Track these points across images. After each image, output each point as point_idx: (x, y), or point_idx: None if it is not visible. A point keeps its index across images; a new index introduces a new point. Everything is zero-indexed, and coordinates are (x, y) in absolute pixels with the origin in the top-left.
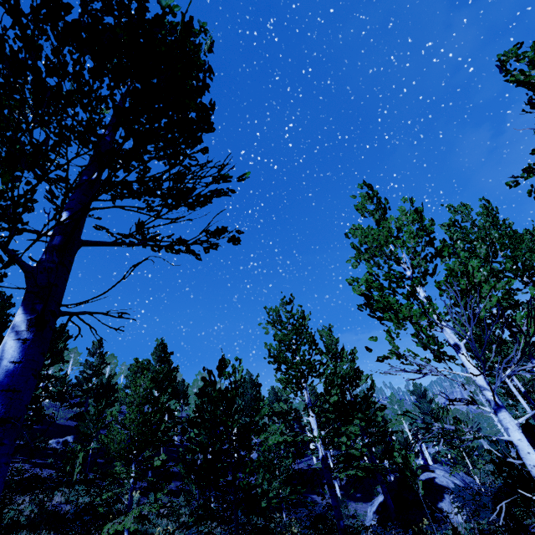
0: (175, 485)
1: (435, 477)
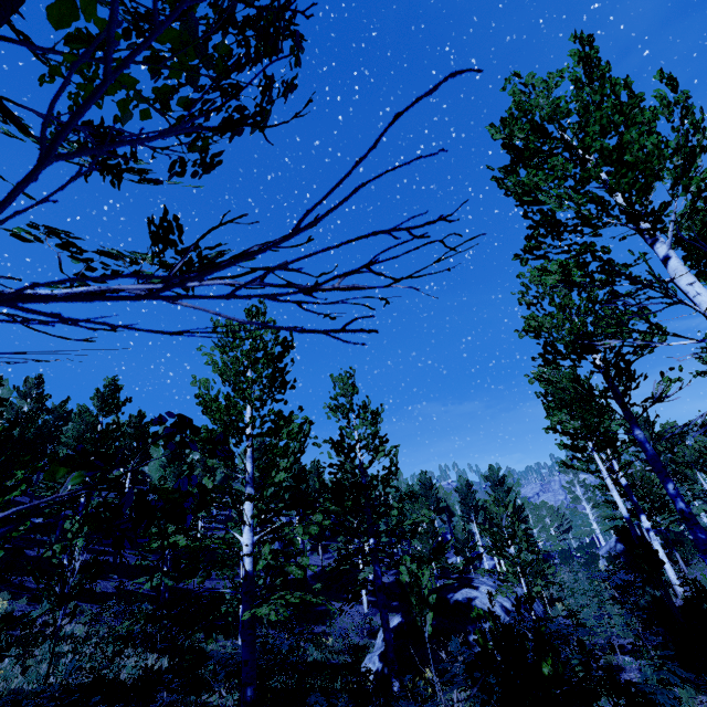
0: (117, 585)
1: (477, 597)
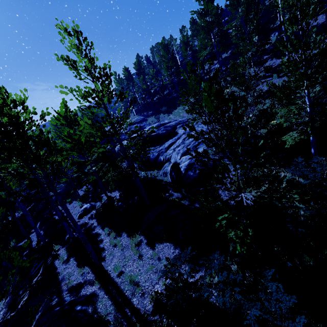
0: None
1: None
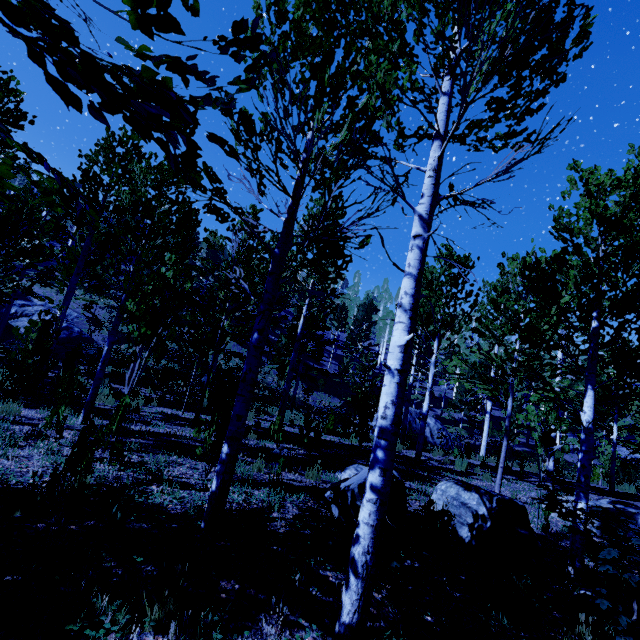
0: None
1: None
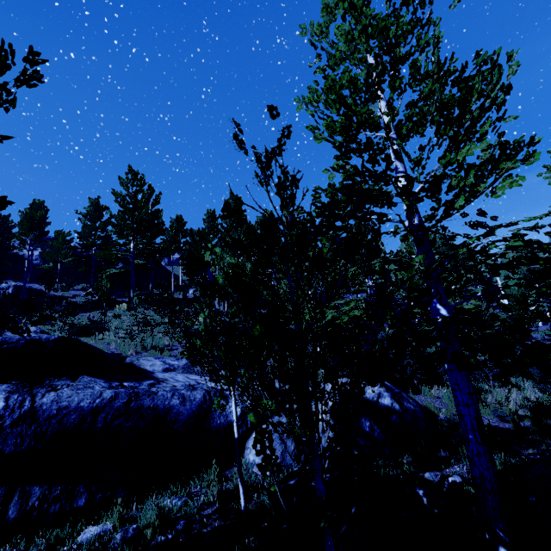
0: None
1: None
